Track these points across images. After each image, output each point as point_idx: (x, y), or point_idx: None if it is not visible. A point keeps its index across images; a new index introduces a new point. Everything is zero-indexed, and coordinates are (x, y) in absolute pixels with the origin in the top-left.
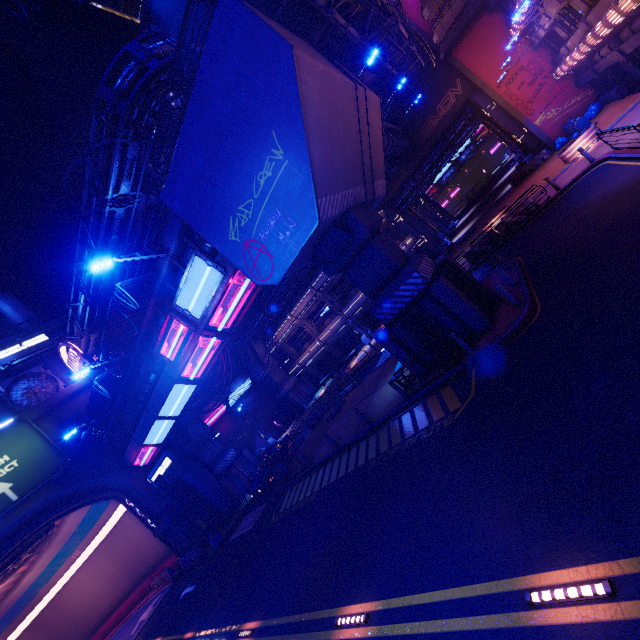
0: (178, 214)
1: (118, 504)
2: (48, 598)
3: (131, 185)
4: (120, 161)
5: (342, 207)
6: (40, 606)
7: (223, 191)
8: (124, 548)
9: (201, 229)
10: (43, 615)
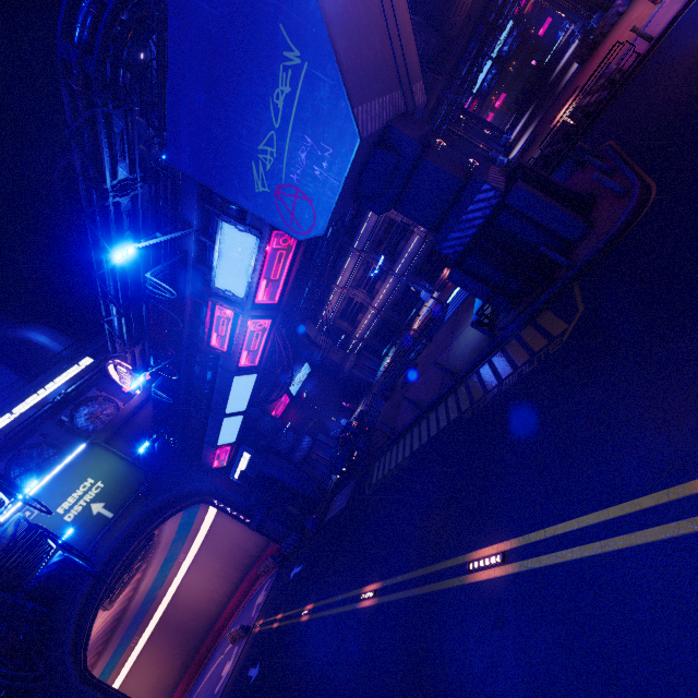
0: (191, 176)
1: (208, 507)
2: (167, 598)
3: (128, 167)
4: (108, 138)
5: (382, 120)
6: (162, 606)
7: (236, 130)
8: (224, 545)
9: (221, 188)
10: (167, 613)
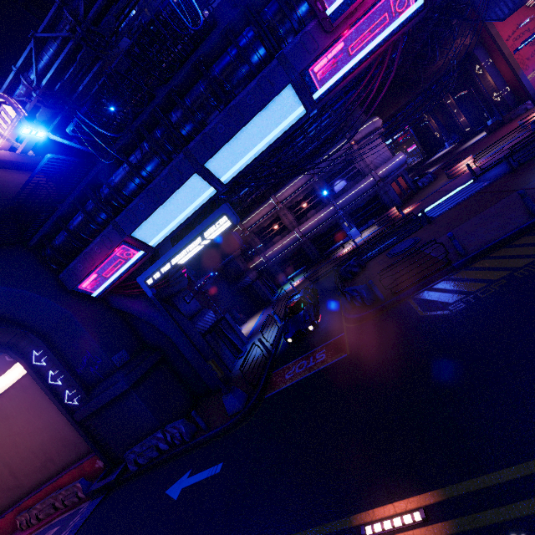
0: None
1: (4, 369)
2: None
3: None
4: None
5: None
6: None
7: None
8: None
9: None
10: None
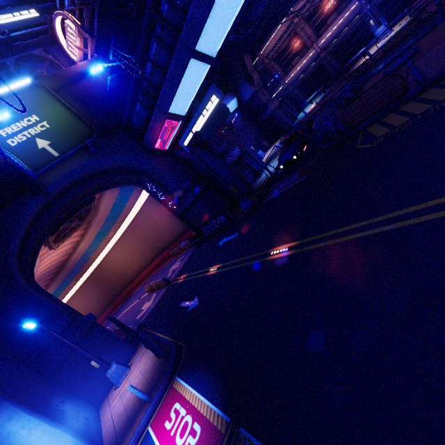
0: None
1: (140, 193)
2: (97, 262)
3: None
4: None
5: None
6: (93, 266)
7: None
8: (146, 231)
9: None
10: (97, 271)
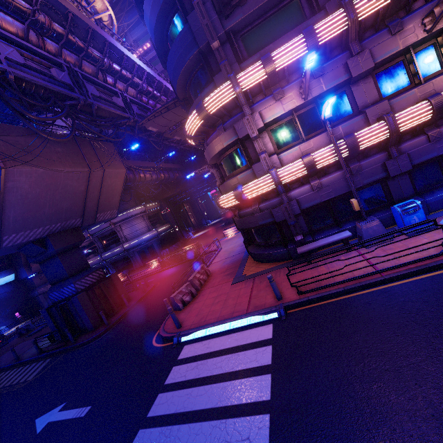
0: None
1: None
2: None
3: None
4: None
5: (42, 235)
6: None
7: None
8: None
9: None
10: None
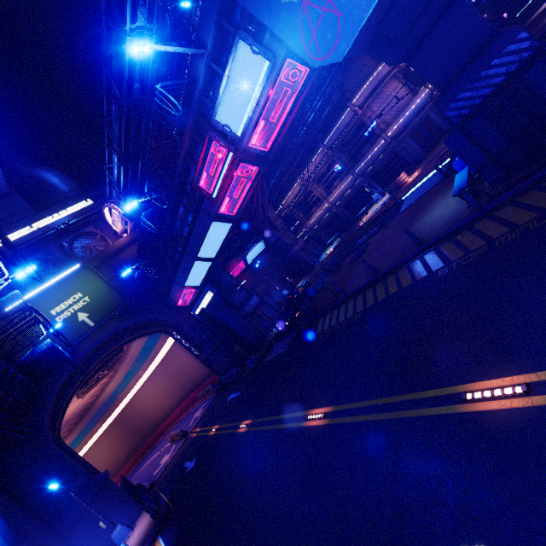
0: None
1: (167, 337)
2: (125, 401)
3: (146, 16)
4: None
5: None
6: (121, 406)
7: None
8: (175, 370)
9: None
10: (124, 412)
